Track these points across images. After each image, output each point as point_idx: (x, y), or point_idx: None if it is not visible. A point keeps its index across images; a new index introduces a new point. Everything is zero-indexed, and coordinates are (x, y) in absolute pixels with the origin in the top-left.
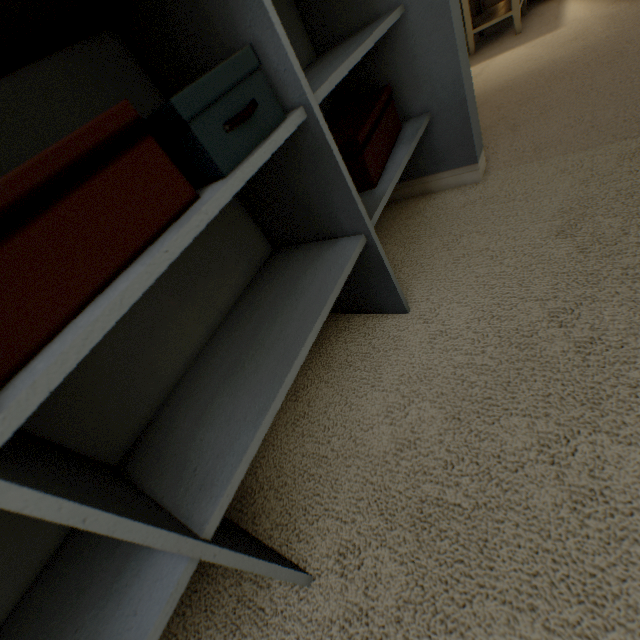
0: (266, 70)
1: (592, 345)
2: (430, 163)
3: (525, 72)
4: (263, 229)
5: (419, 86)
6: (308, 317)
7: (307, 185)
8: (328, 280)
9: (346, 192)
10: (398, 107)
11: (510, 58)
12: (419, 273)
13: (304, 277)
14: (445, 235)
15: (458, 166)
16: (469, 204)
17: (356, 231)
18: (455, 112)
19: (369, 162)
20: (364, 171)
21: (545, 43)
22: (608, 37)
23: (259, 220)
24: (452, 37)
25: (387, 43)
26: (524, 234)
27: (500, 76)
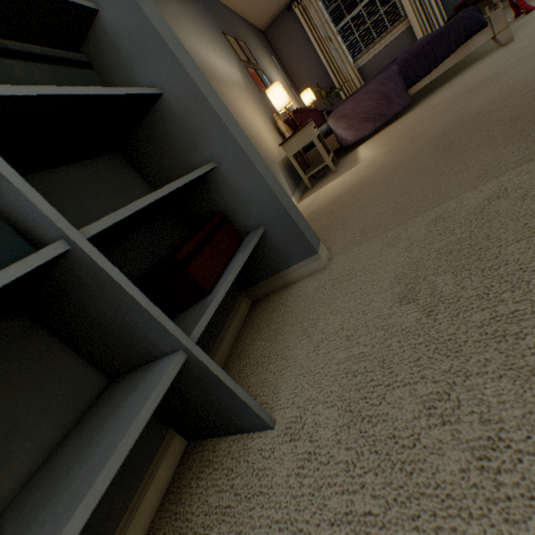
0: (19, 215)
1: (496, 451)
2: (280, 260)
3: (344, 189)
4: (91, 361)
5: (248, 208)
6: (68, 508)
7: (106, 310)
8: (123, 426)
9: (142, 310)
10: (238, 225)
11: (333, 185)
12: (284, 368)
13: (108, 422)
14: (304, 320)
15: (303, 258)
16: (321, 287)
17: (173, 347)
18: (283, 220)
19: (198, 272)
20: (194, 281)
21: (352, 172)
22: (388, 160)
23: (83, 353)
24: (258, 173)
25: (214, 186)
26: (371, 306)
27: (329, 195)
